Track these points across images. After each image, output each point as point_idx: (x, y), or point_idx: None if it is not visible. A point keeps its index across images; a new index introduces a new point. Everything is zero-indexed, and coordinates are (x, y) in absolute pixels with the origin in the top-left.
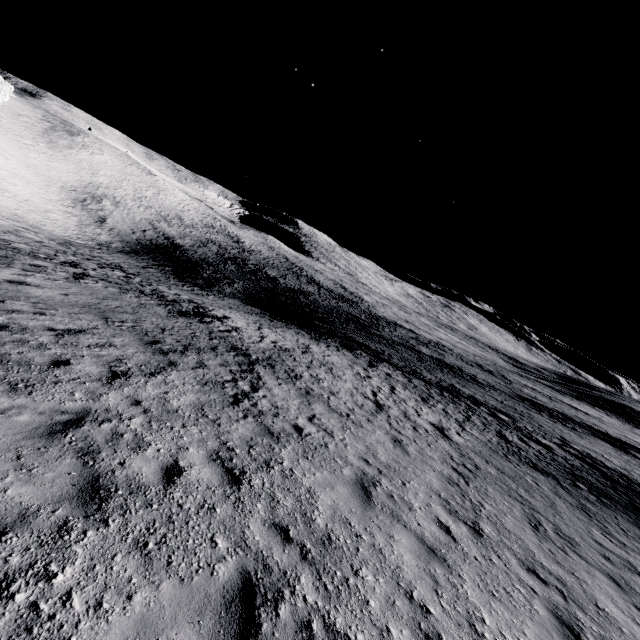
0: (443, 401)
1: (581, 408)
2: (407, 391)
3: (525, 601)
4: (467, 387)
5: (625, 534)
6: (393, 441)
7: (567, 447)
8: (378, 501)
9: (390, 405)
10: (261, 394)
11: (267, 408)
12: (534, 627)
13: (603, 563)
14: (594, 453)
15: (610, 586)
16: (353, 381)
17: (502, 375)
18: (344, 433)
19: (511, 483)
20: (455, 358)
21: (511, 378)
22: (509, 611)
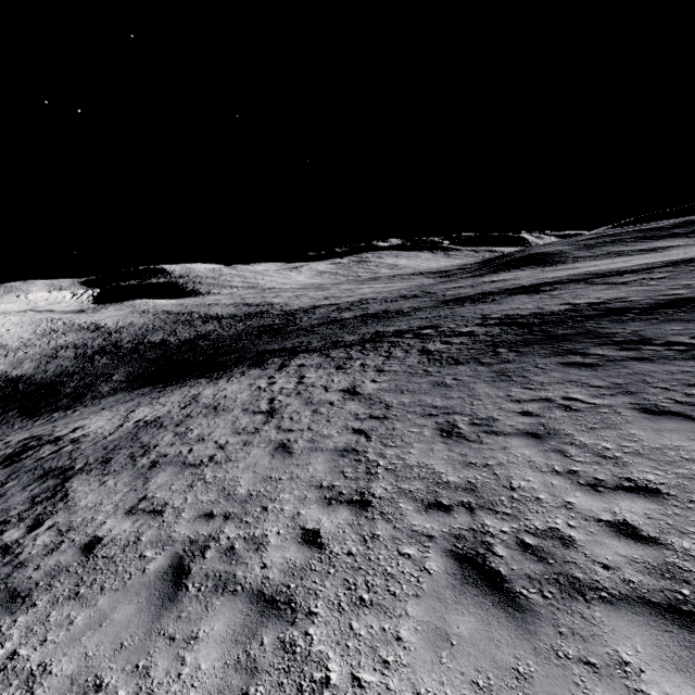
0: (363, 355)
1: (500, 278)
2: (320, 370)
3: (413, 568)
4: (392, 324)
5: (543, 371)
6: (274, 450)
7: (487, 321)
8: (197, 579)
9: (290, 402)
10: (45, 527)
11: (41, 547)
12: (418, 608)
13: (521, 422)
14: (511, 311)
15: (528, 446)
16: (245, 403)
17: (426, 292)
18: (189, 492)
19: (427, 399)
20: (379, 304)
21: (435, 290)
22: (382, 613)
